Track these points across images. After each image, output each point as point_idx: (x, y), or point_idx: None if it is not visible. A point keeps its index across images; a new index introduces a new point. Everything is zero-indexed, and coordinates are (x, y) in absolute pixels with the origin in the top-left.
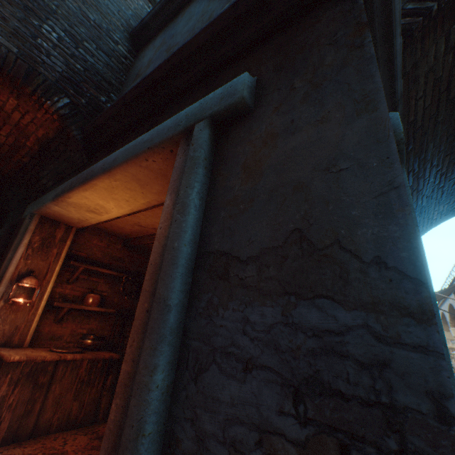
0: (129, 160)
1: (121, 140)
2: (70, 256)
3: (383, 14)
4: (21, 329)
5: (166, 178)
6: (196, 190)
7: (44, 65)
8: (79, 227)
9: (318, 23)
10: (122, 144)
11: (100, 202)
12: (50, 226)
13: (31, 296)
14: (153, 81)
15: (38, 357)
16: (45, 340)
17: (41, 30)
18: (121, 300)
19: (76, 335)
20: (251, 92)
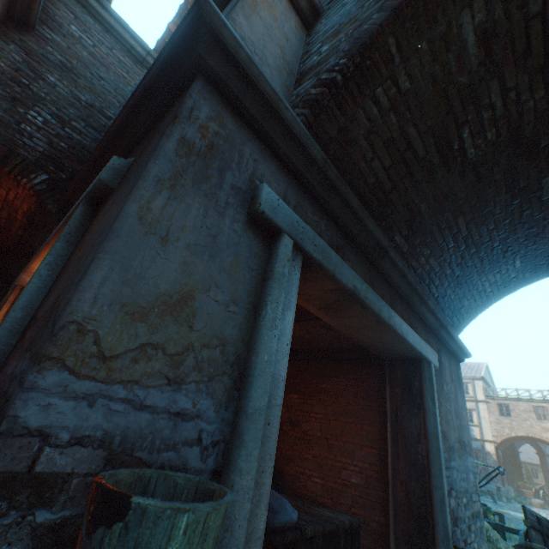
0: (56, 233)
1: None
2: None
3: (255, 94)
4: None
5: None
6: (46, 262)
7: (25, 147)
8: None
9: (171, 112)
10: None
11: None
12: None
13: None
14: (95, 159)
15: None
16: None
17: (27, 117)
18: None
19: None
20: (117, 173)
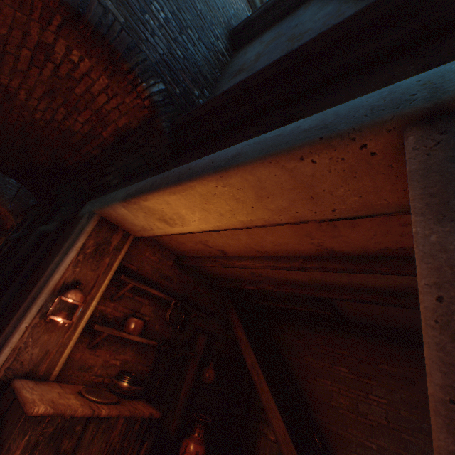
0: (271, 156)
1: (227, 135)
2: (119, 267)
3: None
4: (51, 355)
5: (307, 191)
6: None
7: (146, 43)
8: (137, 235)
9: None
10: (231, 140)
11: (182, 211)
12: (108, 230)
13: (71, 313)
14: (304, 56)
15: (66, 411)
16: (73, 369)
17: (150, 7)
18: (162, 328)
19: (107, 367)
20: None
